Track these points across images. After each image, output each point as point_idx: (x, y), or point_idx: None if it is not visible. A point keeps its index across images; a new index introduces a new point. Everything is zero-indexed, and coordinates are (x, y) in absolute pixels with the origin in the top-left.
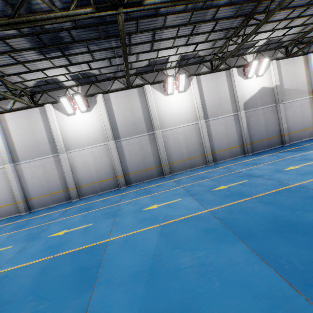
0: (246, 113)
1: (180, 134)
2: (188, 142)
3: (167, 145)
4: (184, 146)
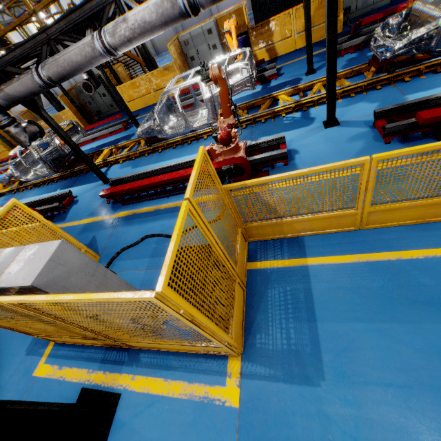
0: None
1: None
2: None
3: None
4: None
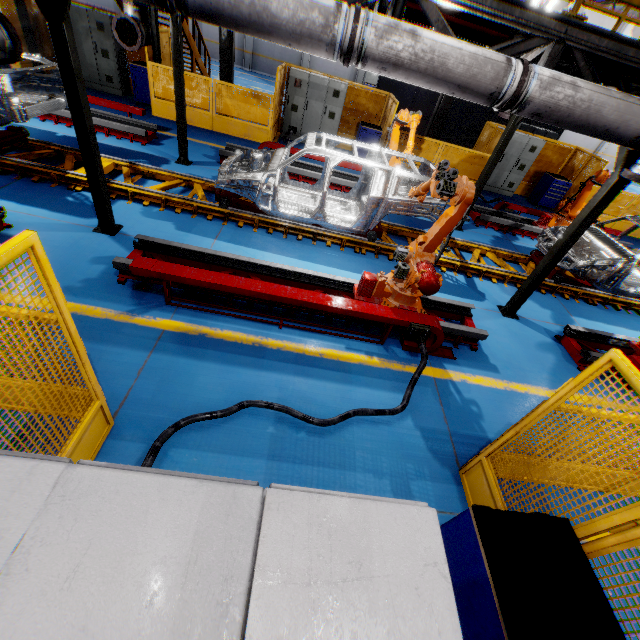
0: None
1: None
2: None
3: None
4: None
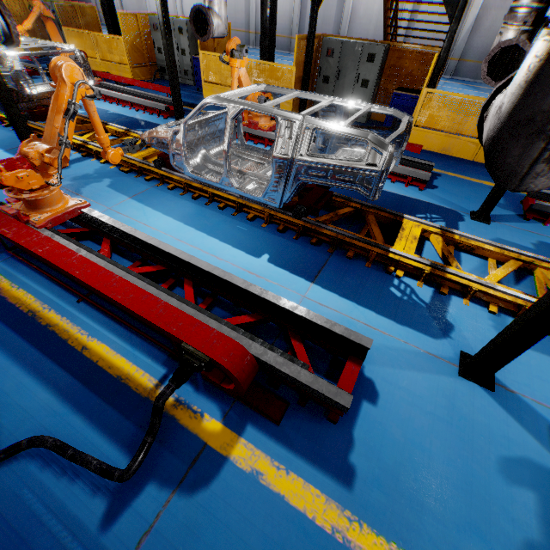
0: (488, 0)
1: (377, 4)
2: (381, 20)
3: (354, 16)
4: (373, 25)
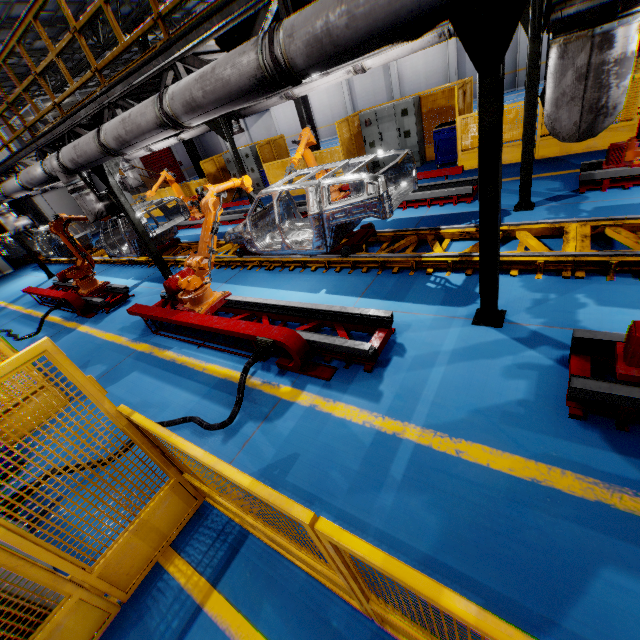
0: None
1: None
2: None
3: None
4: None
